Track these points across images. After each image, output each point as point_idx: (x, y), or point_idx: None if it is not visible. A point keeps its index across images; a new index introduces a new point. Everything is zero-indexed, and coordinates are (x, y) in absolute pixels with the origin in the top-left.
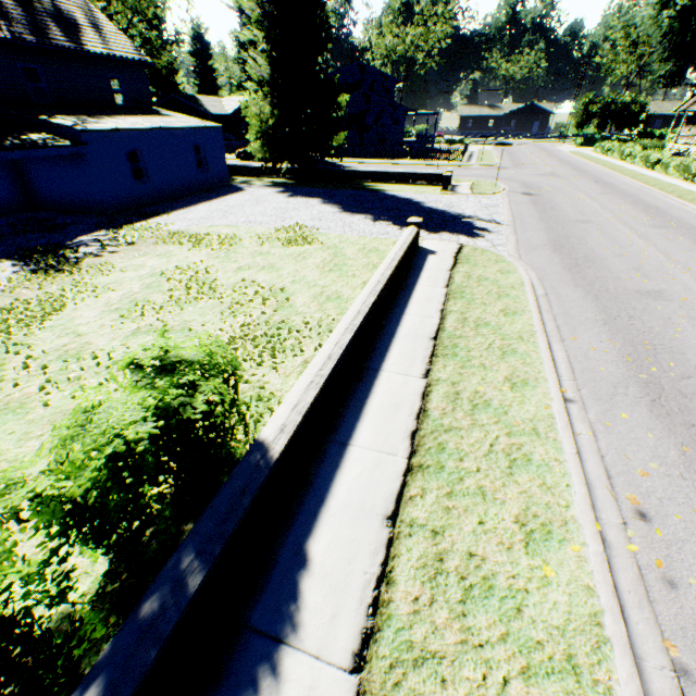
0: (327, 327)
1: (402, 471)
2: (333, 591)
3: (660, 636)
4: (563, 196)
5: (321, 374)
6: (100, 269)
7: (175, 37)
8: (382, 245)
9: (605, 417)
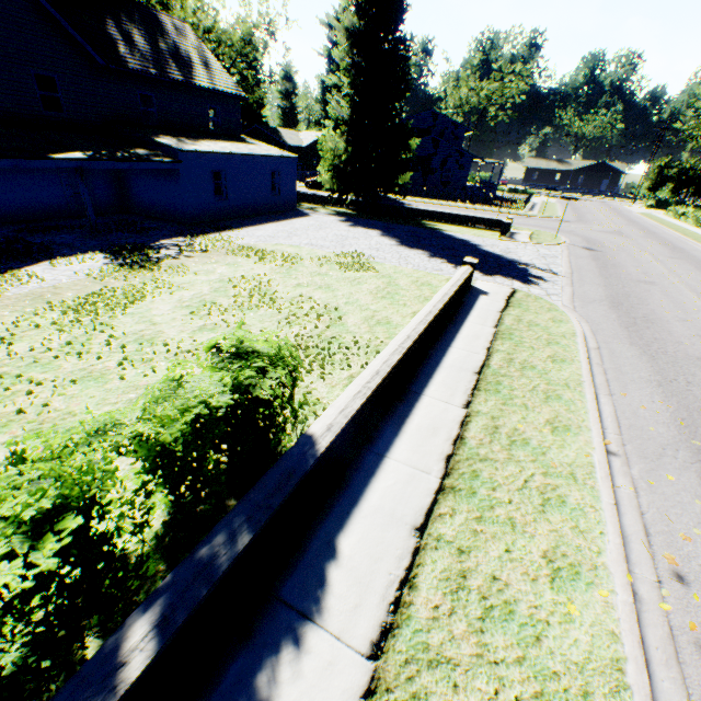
0: (375, 348)
1: (434, 489)
2: (358, 583)
3: (686, 698)
4: (627, 255)
5: (368, 386)
6: (177, 270)
7: (269, 77)
8: (435, 280)
9: (649, 475)
